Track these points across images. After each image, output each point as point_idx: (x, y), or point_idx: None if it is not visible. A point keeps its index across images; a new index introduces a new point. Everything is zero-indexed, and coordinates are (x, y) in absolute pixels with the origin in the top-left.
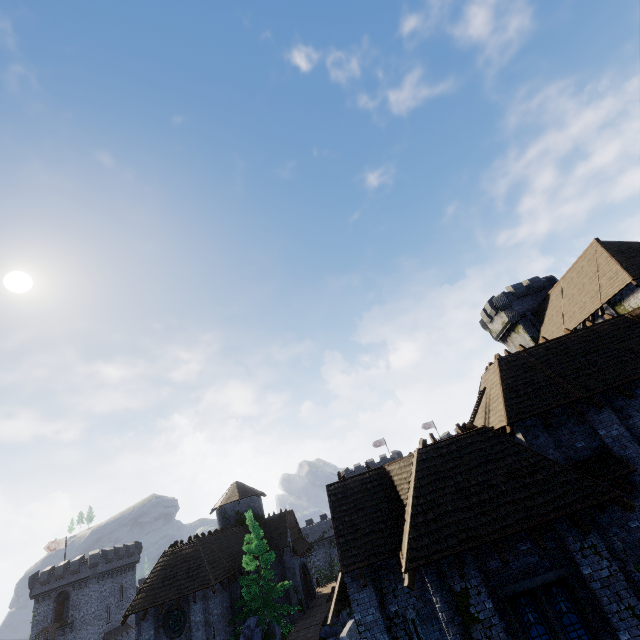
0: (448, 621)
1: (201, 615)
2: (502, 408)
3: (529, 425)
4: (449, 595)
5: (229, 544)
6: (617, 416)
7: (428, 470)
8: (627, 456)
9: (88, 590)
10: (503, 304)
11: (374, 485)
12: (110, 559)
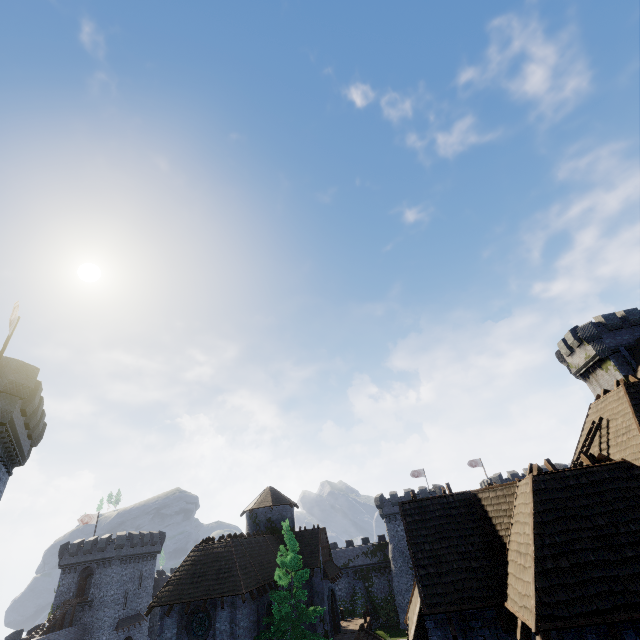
0: None
1: (227, 624)
2: (639, 443)
3: None
4: None
5: (260, 551)
6: None
7: (551, 503)
8: None
9: (111, 571)
10: (590, 335)
11: (460, 512)
12: (135, 544)
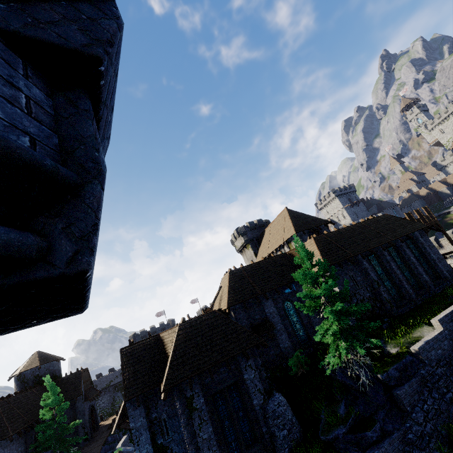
0: (182, 413)
1: None
2: (226, 299)
3: (237, 308)
4: (184, 400)
5: (27, 402)
6: (274, 302)
7: (183, 335)
8: (274, 321)
9: None
10: (243, 232)
11: (152, 346)
12: None
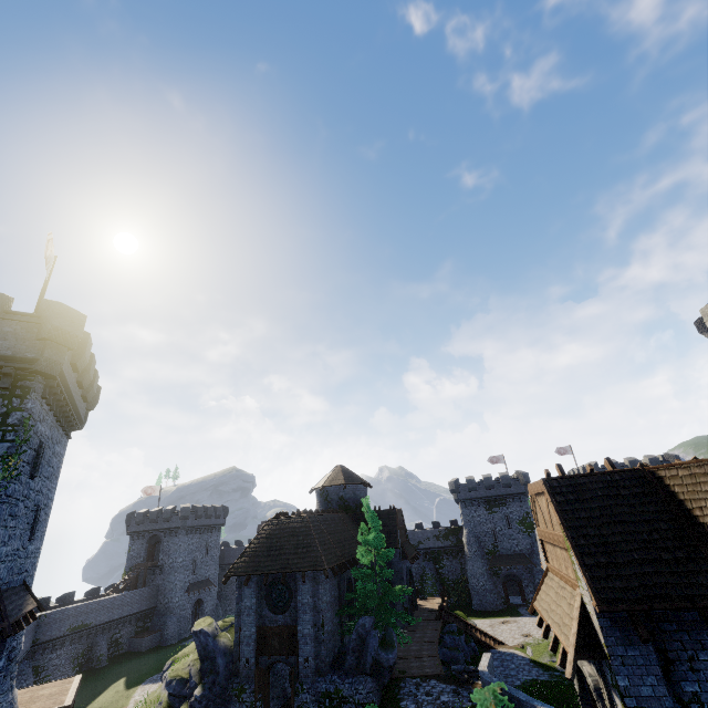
0: None
1: (309, 598)
2: None
3: None
4: None
5: (336, 529)
6: None
7: None
8: None
9: (178, 540)
10: None
11: (633, 492)
12: (199, 516)
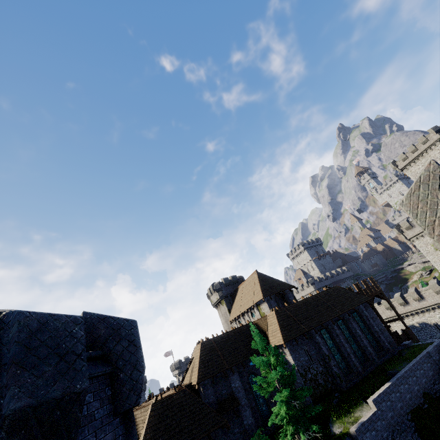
0: None
1: None
2: (197, 373)
3: (206, 383)
4: None
5: None
6: (240, 376)
7: (155, 417)
8: (239, 396)
9: None
10: (218, 288)
11: None
12: None
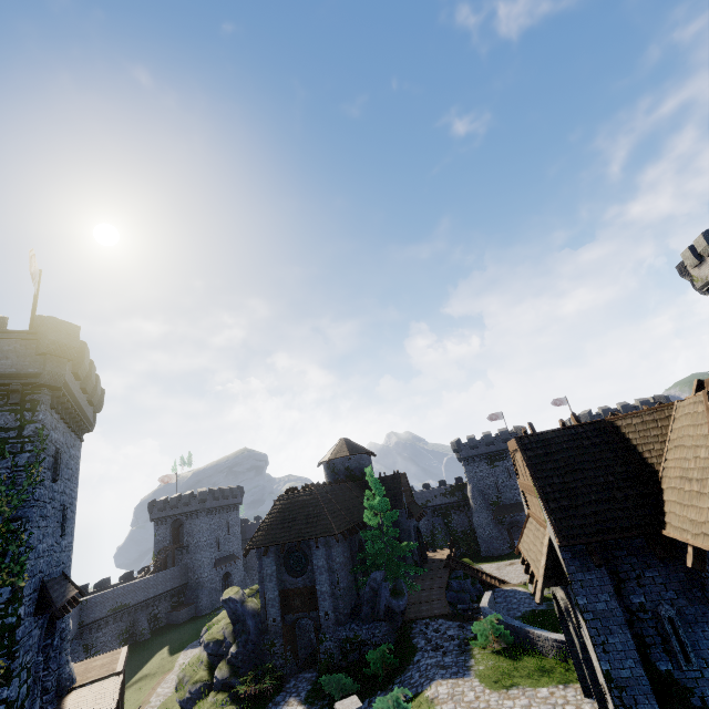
0: None
1: (324, 561)
2: None
3: None
4: None
5: (344, 497)
6: None
7: None
8: None
9: (199, 521)
10: None
11: (594, 442)
12: (216, 498)
